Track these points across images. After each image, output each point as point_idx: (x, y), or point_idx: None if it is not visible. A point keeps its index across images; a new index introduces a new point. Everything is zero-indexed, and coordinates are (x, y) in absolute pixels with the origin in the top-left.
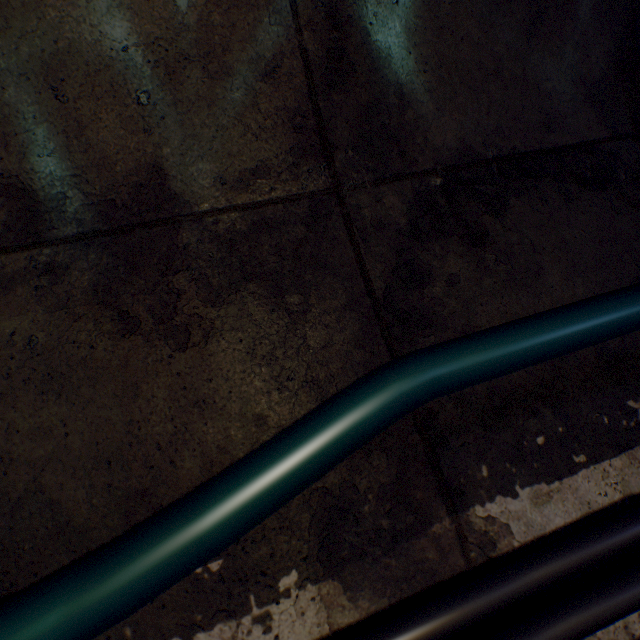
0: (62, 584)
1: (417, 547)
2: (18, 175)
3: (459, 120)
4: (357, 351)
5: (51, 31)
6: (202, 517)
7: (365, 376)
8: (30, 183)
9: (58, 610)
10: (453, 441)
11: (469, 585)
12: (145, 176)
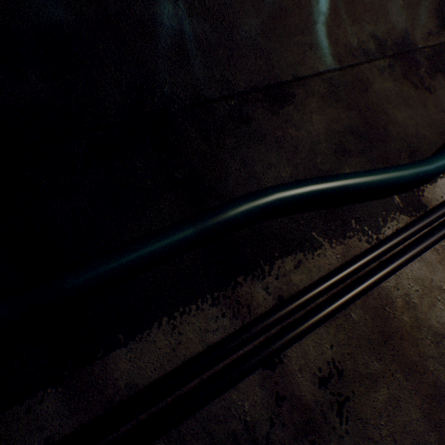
0: None
1: None
2: (374, 32)
3: None
4: None
5: None
6: None
7: None
8: (378, 35)
9: None
10: None
11: None
12: (403, 34)
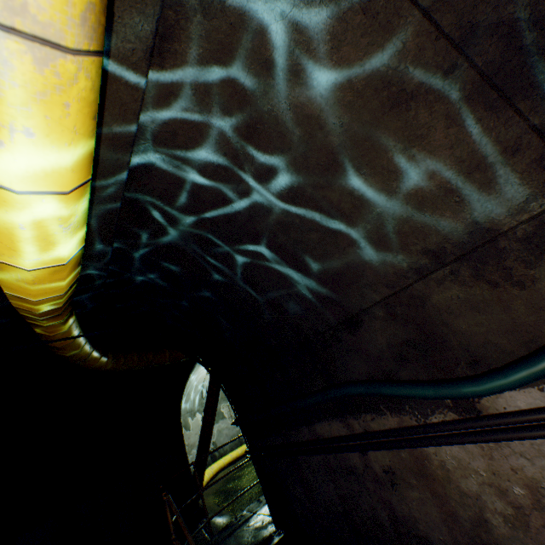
0: (520, 366)
1: None
2: (425, 247)
3: None
4: None
5: (413, 197)
6: None
7: None
8: (430, 248)
9: (524, 372)
10: None
11: None
12: (470, 228)
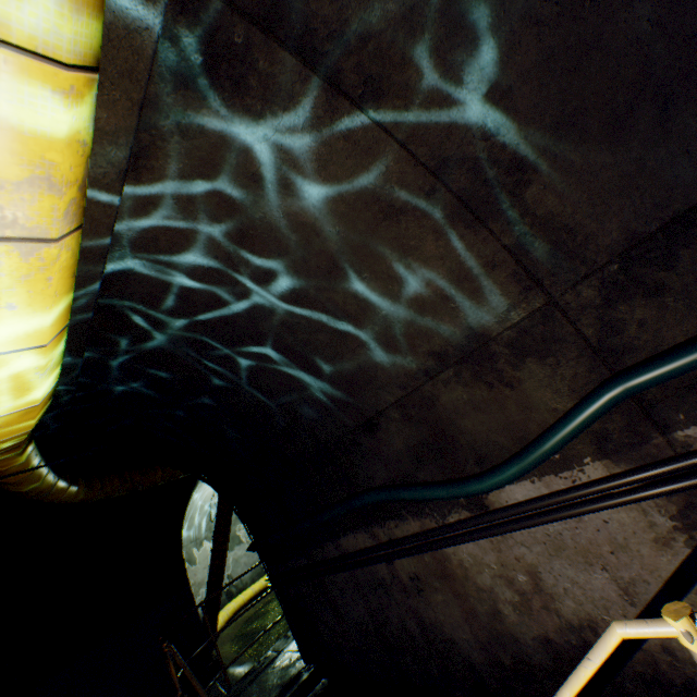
0: (512, 462)
1: (644, 448)
2: (430, 349)
3: (618, 220)
4: (590, 375)
5: (415, 302)
6: (543, 446)
7: (592, 392)
8: (434, 350)
9: (515, 467)
10: (657, 406)
11: (667, 461)
12: (467, 332)
